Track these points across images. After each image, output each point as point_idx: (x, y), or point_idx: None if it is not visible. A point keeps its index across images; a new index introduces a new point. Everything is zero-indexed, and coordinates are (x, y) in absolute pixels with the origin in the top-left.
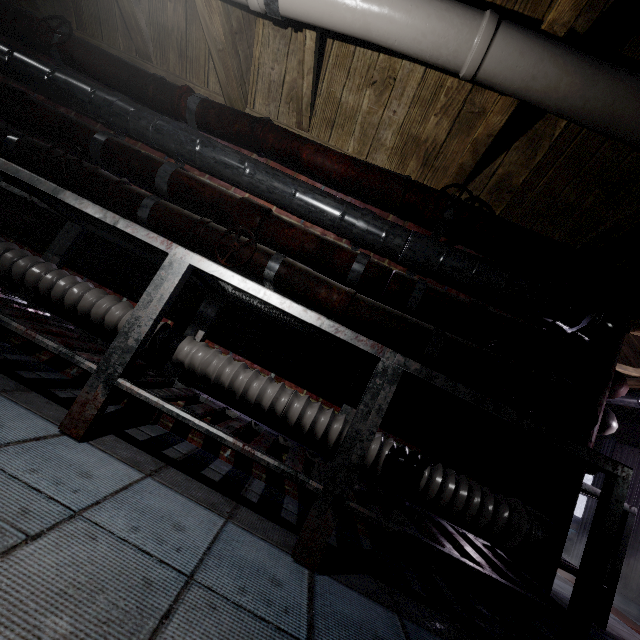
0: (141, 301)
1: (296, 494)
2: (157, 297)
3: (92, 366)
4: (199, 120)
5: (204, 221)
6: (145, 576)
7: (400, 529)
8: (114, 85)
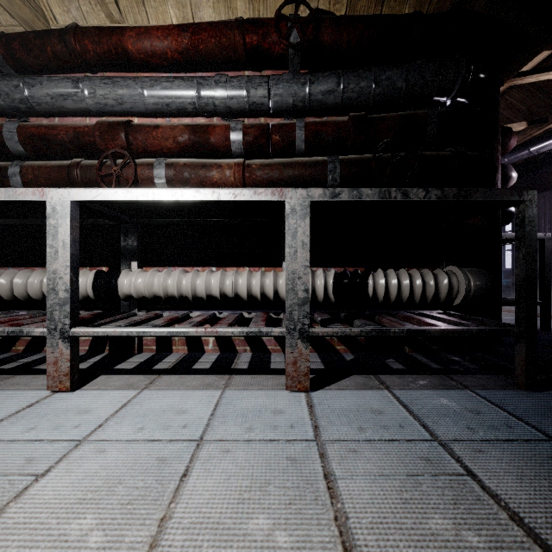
0: (48, 256)
1: (279, 349)
2: (60, 245)
3: (42, 330)
4: (10, 62)
5: (75, 162)
6: (158, 457)
7: (362, 329)
8: None
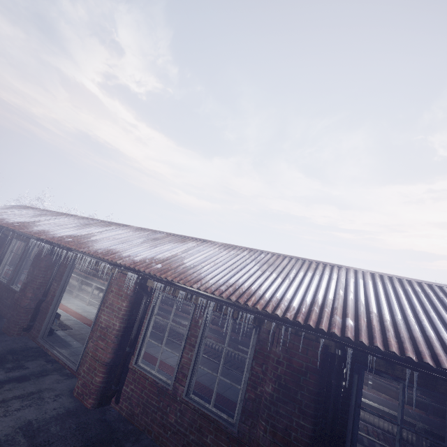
0: None
1: None
2: None
3: None
4: None
5: None
6: None
7: None
8: None
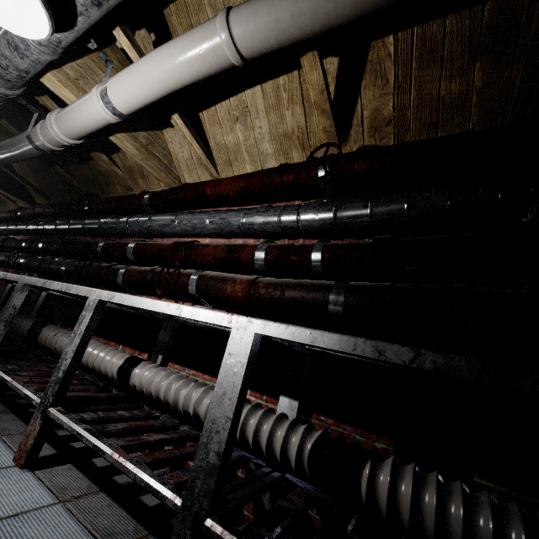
0: (70, 339)
1: None
2: (78, 332)
3: (38, 401)
4: (152, 207)
5: (152, 269)
6: None
7: None
8: (113, 212)
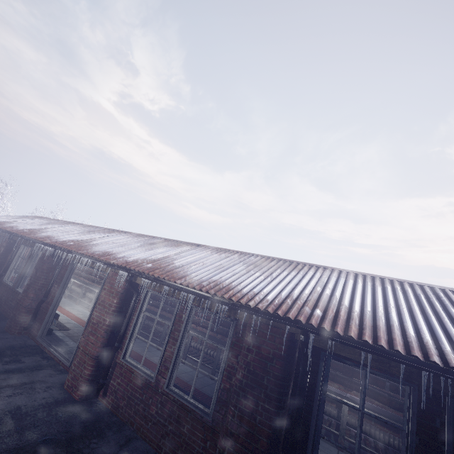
0: (341, 415)
1: None
2: (345, 414)
3: (338, 433)
4: None
5: (336, 375)
6: None
7: None
8: None
